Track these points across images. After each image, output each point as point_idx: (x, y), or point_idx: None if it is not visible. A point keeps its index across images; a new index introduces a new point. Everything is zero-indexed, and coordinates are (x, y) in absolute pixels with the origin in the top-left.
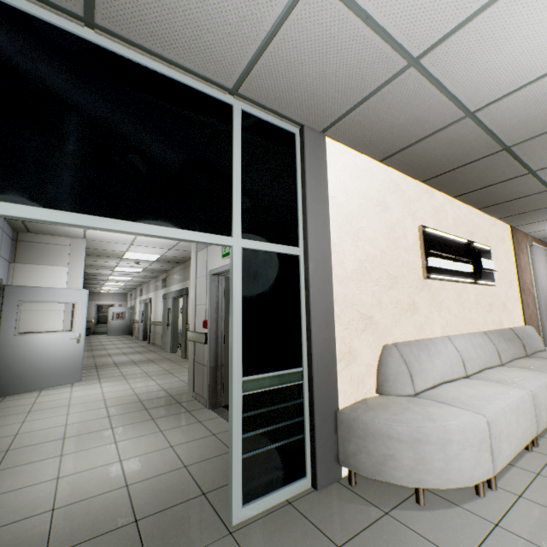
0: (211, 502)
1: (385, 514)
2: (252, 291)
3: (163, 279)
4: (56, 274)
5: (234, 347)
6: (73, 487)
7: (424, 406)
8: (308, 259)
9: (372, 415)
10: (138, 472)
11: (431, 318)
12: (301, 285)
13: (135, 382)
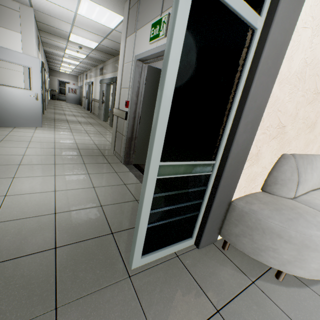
0: (117, 242)
1: (252, 284)
2: (192, 61)
3: (100, 69)
4: (12, 38)
5: (158, 129)
6: (14, 206)
7: (312, 215)
8: (267, 37)
9: (267, 215)
10: (66, 203)
11: (317, 138)
12: (244, 72)
13: (77, 135)
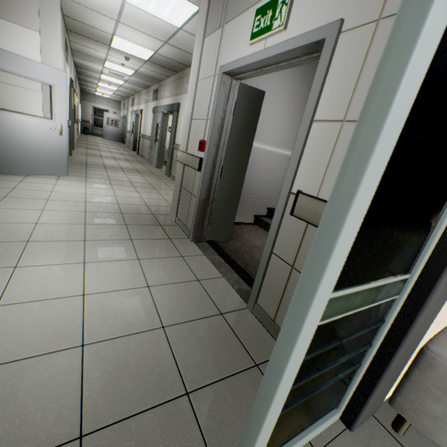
0: (198, 418)
1: None
2: None
3: (154, 91)
4: (26, 40)
5: (348, 223)
6: (10, 330)
7: None
8: None
9: None
10: (102, 322)
11: None
12: None
13: (119, 190)
